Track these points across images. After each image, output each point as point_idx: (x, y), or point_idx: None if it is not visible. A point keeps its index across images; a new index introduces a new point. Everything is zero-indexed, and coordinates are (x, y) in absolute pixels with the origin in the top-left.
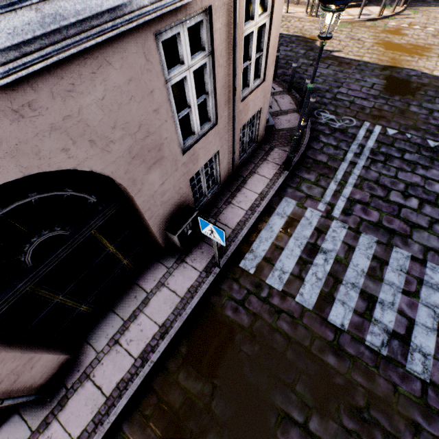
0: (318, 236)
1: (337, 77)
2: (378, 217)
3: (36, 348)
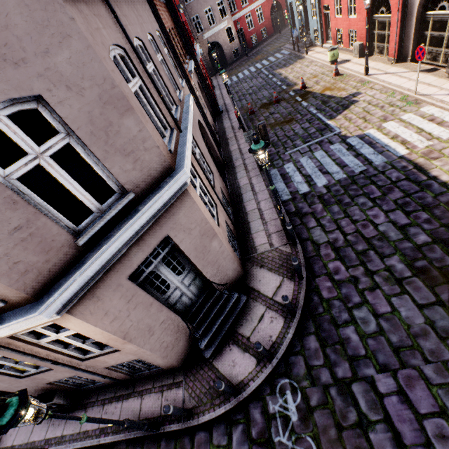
0: None
1: (414, 342)
2: None
3: None
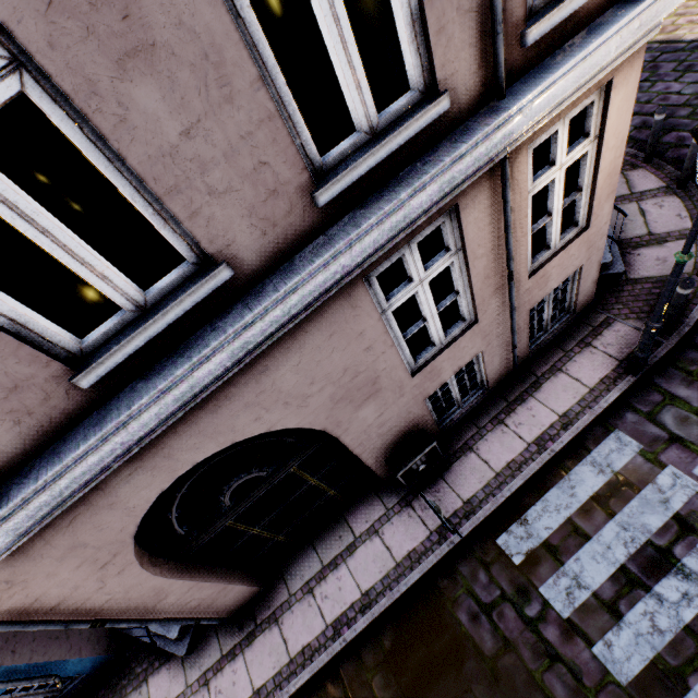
0: (679, 535)
1: None
2: None
3: (231, 574)
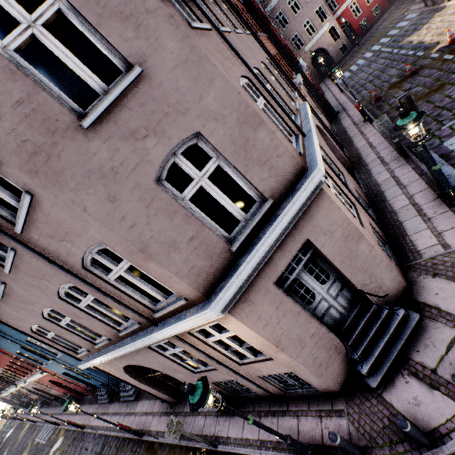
0: None
1: None
2: None
3: (166, 390)
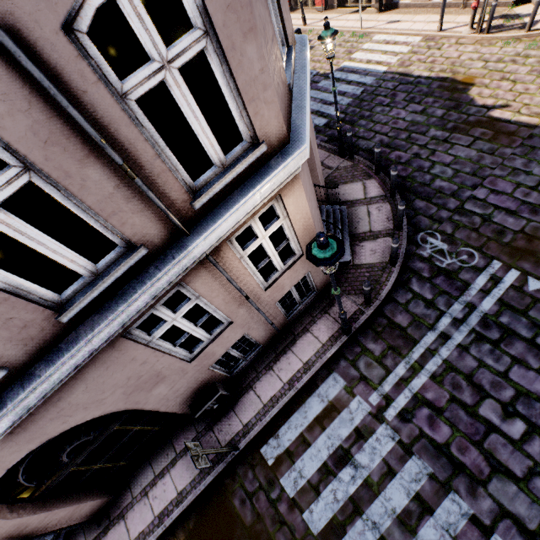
0: (355, 441)
1: (479, 164)
2: (448, 437)
3: (85, 495)
